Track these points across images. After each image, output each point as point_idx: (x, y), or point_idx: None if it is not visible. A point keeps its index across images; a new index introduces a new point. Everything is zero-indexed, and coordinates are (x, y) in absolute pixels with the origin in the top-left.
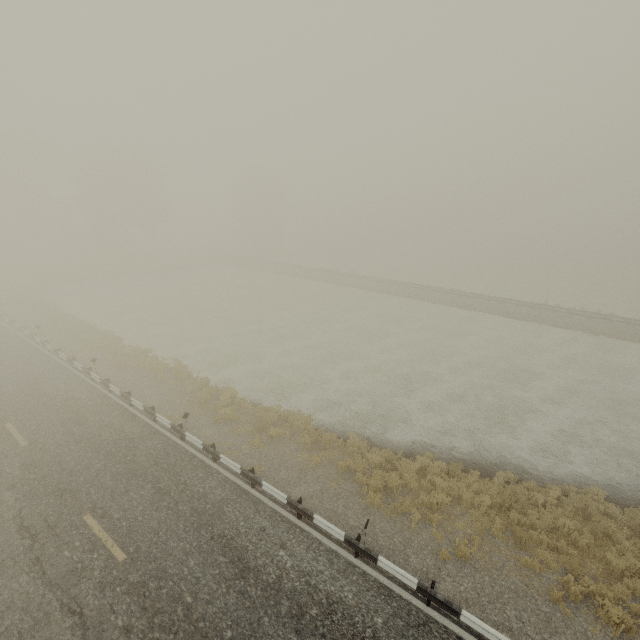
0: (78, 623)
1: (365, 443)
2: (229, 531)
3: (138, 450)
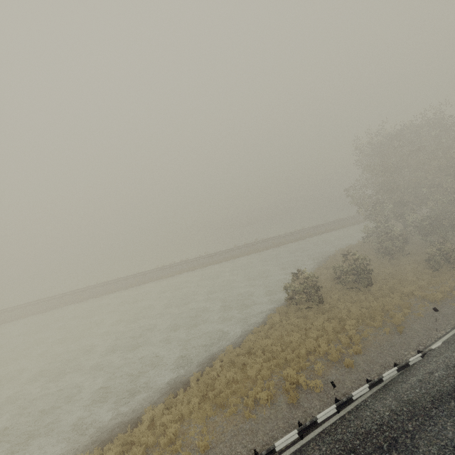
0: None
1: (96, 451)
2: None
3: None
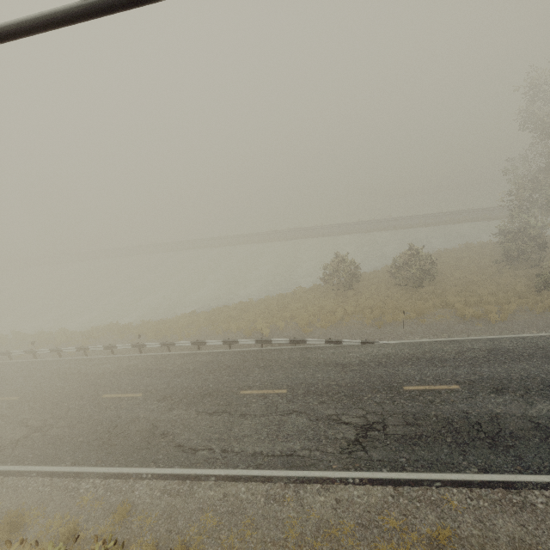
0: (4, 418)
1: (150, 321)
2: (76, 371)
3: (6, 372)
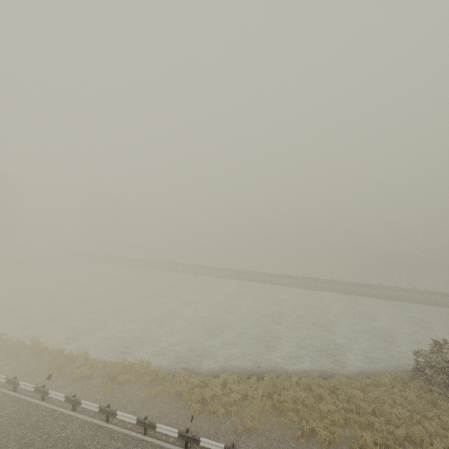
0: None
1: (188, 373)
2: None
3: None
